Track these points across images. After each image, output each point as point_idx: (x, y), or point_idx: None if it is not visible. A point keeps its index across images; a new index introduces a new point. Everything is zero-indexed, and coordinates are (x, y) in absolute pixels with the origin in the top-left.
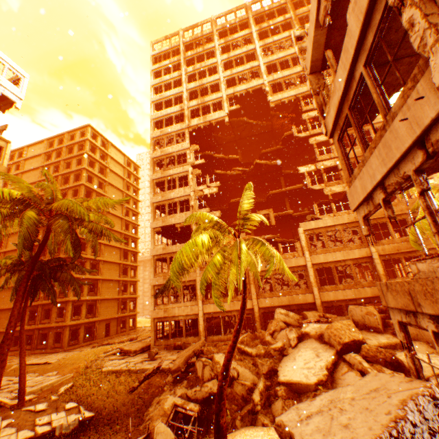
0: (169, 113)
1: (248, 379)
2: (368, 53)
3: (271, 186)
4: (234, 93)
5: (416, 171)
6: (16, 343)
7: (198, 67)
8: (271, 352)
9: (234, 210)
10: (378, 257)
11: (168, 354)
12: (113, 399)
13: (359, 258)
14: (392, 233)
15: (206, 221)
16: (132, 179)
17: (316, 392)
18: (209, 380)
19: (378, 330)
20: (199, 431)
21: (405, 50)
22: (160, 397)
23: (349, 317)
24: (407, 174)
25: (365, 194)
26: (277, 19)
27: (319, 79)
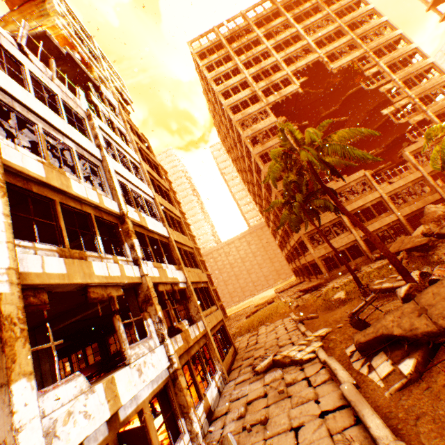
0: (241, 98)
1: None
2: None
3: None
4: (296, 69)
5: None
6: None
7: (250, 55)
8: None
9: None
10: None
11: (362, 268)
12: None
13: None
14: None
15: None
16: (168, 184)
17: None
18: None
19: None
20: None
21: None
22: (439, 253)
23: None
24: None
25: None
26: (305, 5)
27: None
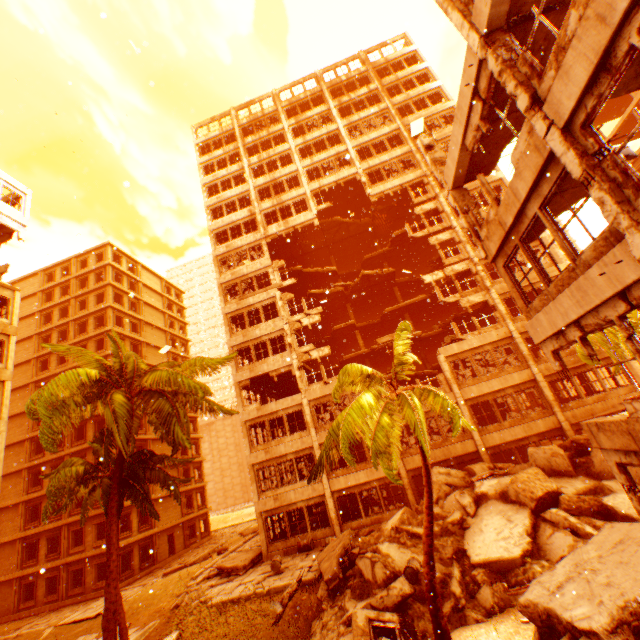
0: (234, 220)
1: None
2: (543, 199)
3: (381, 299)
4: (320, 187)
5: (619, 317)
6: (27, 595)
7: (265, 156)
8: (449, 527)
9: (339, 339)
10: (543, 379)
11: (297, 561)
12: (254, 638)
13: (520, 384)
14: None
15: (356, 374)
16: (176, 310)
17: (525, 566)
18: (385, 581)
19: (570, 473)
20: None
21: (569, 184)
22: (322, 620)
23: (531, 463)
24: (609, 319)
25: (556, 330)
26: (360, 91)
27: (464, 195)
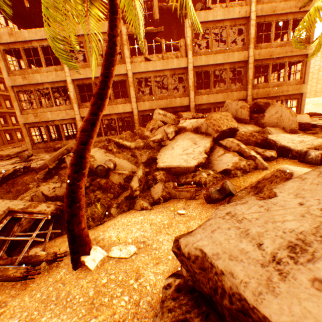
0: None
1: (127, 169)
2: None
3: None
4: None
5: None
6: None
7: None
8: (151, 144)
9: None
10: (253, 63)
11: (46, 156)
12: None
13: (236, 63)
14: (272, 37)
15: None
16: None
17: (196, 173)
18: None
19: (246, 121)
20: (63, 227)
21: None
22: (23, 195)
23: (224, 112)
24: None
25: None
26: None
27: None
